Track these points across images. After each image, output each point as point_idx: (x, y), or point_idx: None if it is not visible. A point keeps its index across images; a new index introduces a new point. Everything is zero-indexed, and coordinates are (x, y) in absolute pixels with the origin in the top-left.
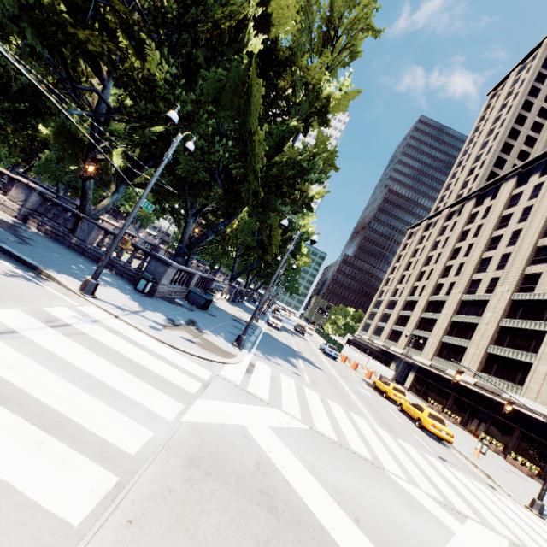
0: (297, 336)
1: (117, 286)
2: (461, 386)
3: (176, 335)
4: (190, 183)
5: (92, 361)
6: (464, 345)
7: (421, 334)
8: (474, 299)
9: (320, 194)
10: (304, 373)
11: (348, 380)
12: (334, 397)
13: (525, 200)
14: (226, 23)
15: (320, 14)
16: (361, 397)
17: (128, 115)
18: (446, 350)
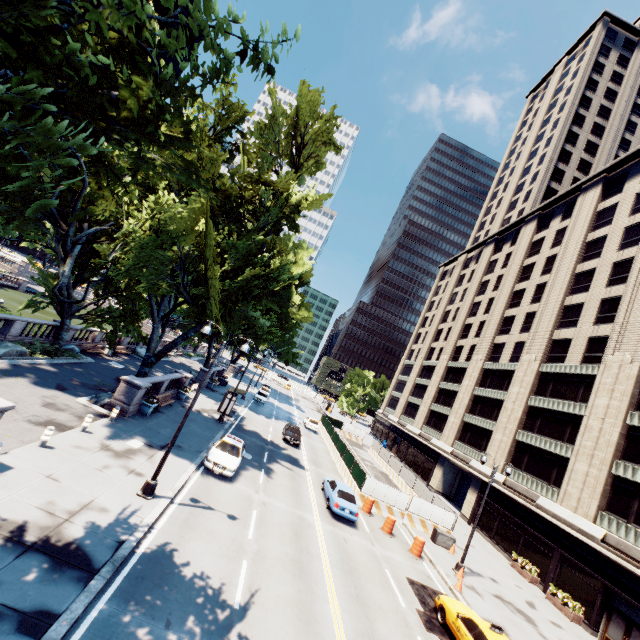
0: (282, 462)
1: None
2: (572, 537)
3: None
4: None
5: None
6: (561, 453)
7: (479, 423)
8: (565, 372)
9: (310, 197)
10: None
11: None
12: None
13: (624, 215)
14: None
15: None
16: None
17: None
18: (527, 457)
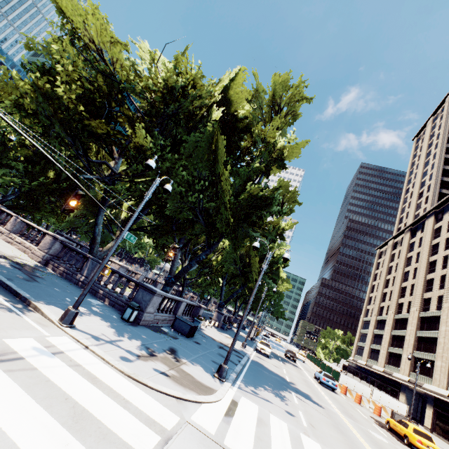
0: (289, 363)
1: (103, 316)
2: None
3: (148, 367)
4: (176, 223)
5: (19, 407)
6: None
7: (424, 356)
8: None
9: (288, 225)
10: (299, 411)
11: (354, 420)
12: (342, 448)
13: None
14: (199, 111)
15: (266, 100)
16: (377, 447)
17: (126, 175)
18: None
